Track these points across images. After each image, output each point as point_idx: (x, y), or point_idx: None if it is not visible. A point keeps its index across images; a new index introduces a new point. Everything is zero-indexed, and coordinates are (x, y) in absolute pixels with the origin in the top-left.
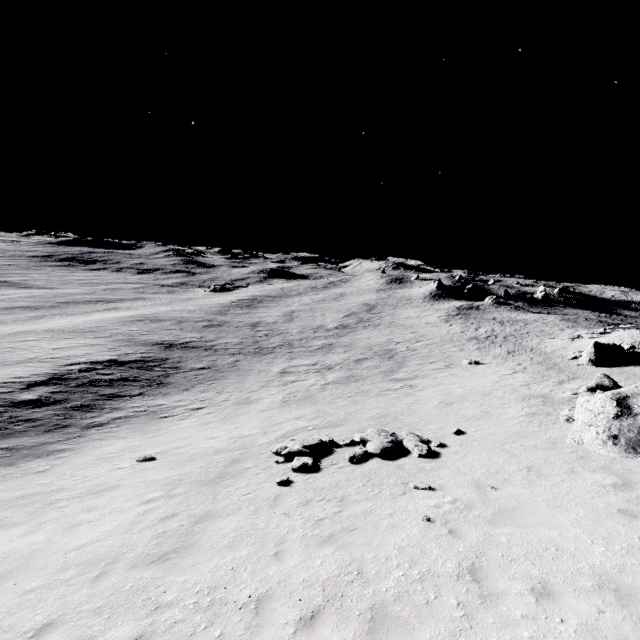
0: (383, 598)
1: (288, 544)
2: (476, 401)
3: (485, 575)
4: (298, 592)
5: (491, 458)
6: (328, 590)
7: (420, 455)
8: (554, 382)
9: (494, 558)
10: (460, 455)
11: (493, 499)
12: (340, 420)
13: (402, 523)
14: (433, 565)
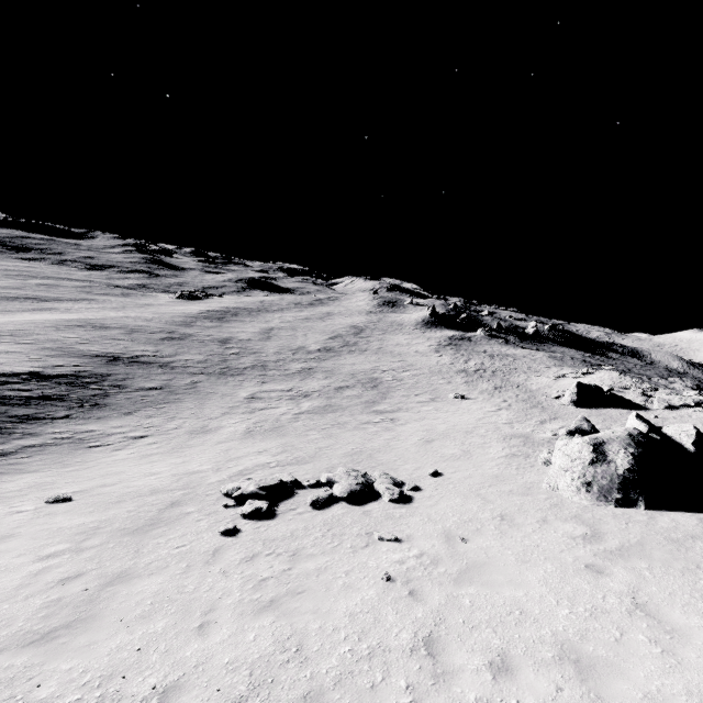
0: (321, 683)
1: (219, 613)
2: (458, 439)
3: (442, 647)
4: (218, 679)
5: (465, 504)
6: (256, 674)
7: (391, 500)
8: (536, 421)
9: (454, 625)
10: (434, 500)
11: (462, 553)
12: (309, 456)
13: (359, 583)
14: (386, 636)
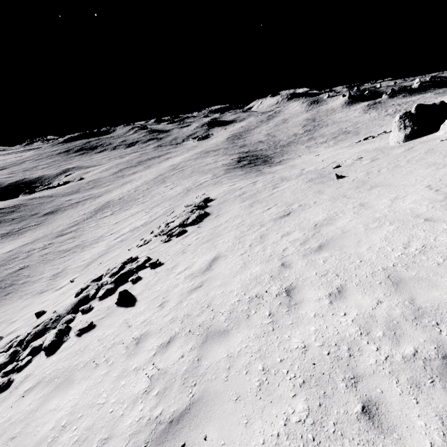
0: None
1: None
2: None
3: None
4: None
5: None
6: None
7: None
8: None
9: None
10: None
11: None
12: None
13: None
14: None
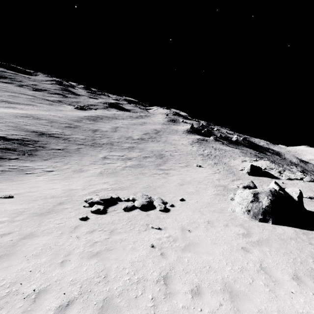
0: (113, 293)
1: (72, 256)
2: (194, 185)
3: (171, 281)
4: (65, 288)
5: (193, 215)
6: (83, 287)
7: (160, 210)
8: (230, 180)
9: (178, 271)
10: (179, 212)
11: (187, 237)
12: (126, 187)
13: (139, 247)
14: (146, 273)
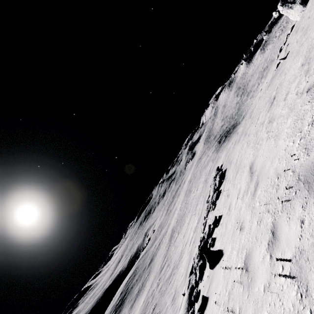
0: None
1: None
2: None
3: None
4: None
5: None
6: None
7: None
8: None
9: None
10: None
11: None
12: None
13: None
14: None
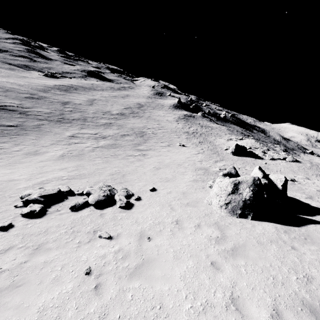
0: None
1: None
2: (173, 168)
3: None
4: None
5: (160, 211)
6: None
7: (120, 206)
8: (213, 161)
9: None
10: (144, 208)
11: (144, 250)
12: (88, 174)
13: (66, 277)
14: None
